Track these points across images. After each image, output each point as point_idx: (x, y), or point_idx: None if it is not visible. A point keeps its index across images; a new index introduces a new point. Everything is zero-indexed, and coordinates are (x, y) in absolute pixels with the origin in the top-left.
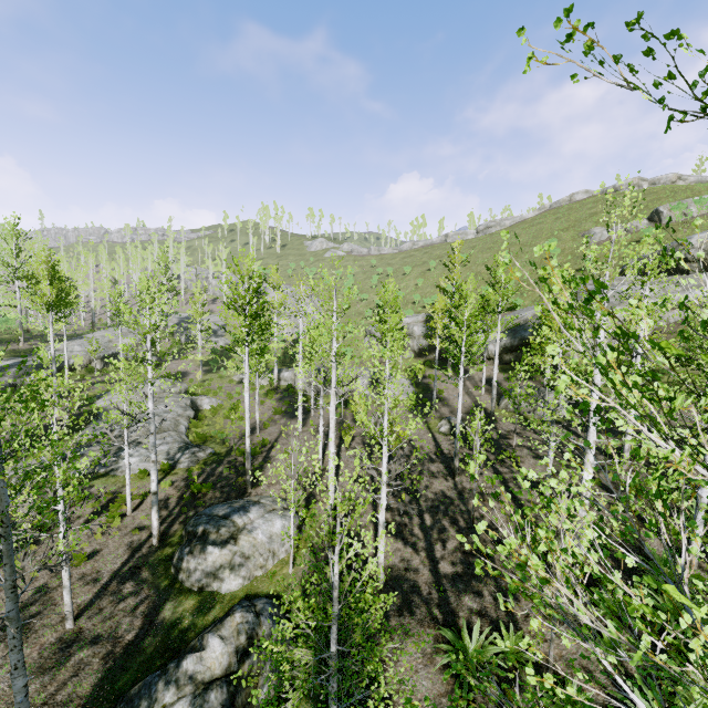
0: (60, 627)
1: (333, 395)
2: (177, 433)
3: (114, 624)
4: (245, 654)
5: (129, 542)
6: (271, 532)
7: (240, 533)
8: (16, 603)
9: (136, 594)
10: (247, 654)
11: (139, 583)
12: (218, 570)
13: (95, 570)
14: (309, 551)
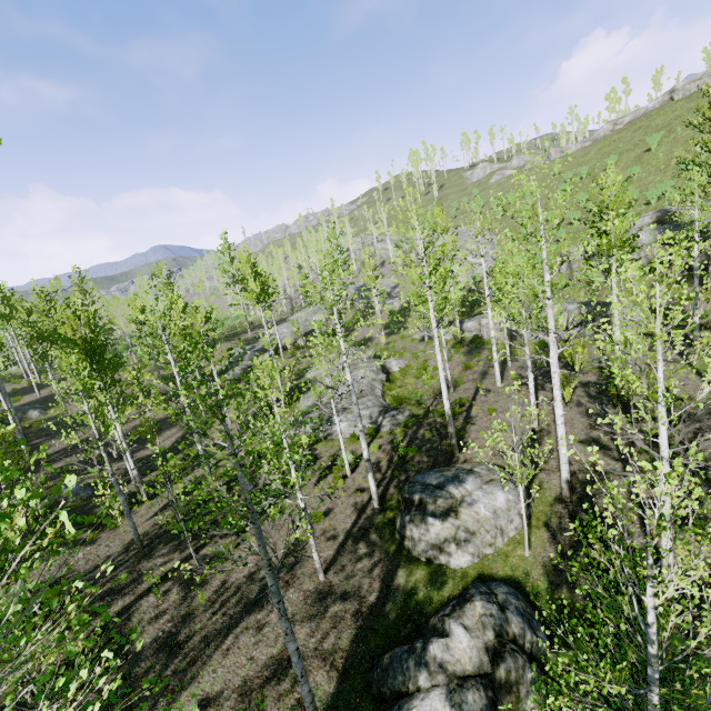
0: (315, 578)
1: (552, 343)
2: (374, 397)
3: (356, 583)
4: (496, 655)
5: (354, 503)
6: (494, 506)
7: (459, 506)
8: (274, 579)
9: (369, 556)
10: (499, 655)
11: (370, 545)
12: (443, 543)
13: (332, 527)
14: (545, 531)
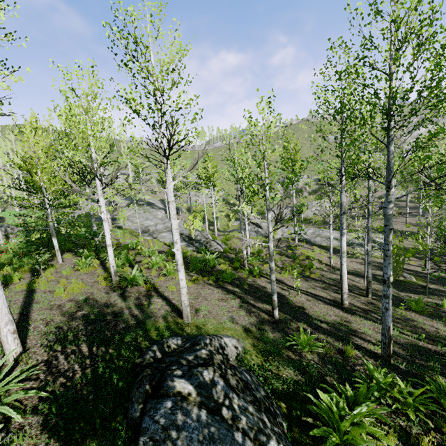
0: None
1: None
2: None
3: None
4: None
5: None
6: None
7: None
8: None
9: None
10: None
11: None
12: None
13: None
14: None
